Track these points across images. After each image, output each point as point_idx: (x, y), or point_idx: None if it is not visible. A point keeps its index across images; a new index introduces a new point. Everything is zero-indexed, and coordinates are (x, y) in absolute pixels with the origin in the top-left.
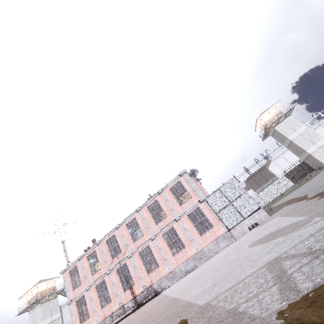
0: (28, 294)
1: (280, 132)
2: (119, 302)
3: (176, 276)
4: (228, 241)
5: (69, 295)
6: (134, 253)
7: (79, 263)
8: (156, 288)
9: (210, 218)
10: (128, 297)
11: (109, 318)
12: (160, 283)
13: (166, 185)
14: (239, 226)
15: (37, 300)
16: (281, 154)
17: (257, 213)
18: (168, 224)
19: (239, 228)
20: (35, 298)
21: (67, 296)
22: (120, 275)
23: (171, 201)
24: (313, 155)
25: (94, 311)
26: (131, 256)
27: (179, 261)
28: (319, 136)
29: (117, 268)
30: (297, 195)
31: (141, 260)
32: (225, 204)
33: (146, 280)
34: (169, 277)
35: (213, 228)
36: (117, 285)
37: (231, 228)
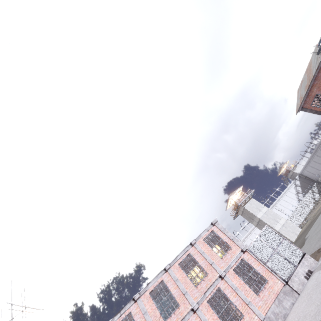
0: None
1: (249, 211)
2: None
3: None
4: (291, 298)
5: None
6: None
7: None
8: None
9: (260, 270)
10: None
11: None
12: None
13: (199, 234)
14: (295, 275)
15: None
16: (248, 235)
17: (305, 260)
18: (212, 283)
19: (296, 278)
20: None
21: None
22: None
23: (208, 253)
24: (280, 232)
25: None
26: None
27: None
28: (278, 216)
29: None
30: (320, 244)
31: None
32: (270, 252)
33: None
34: None
35: (268, 283)
36: None
37: (287, 279)
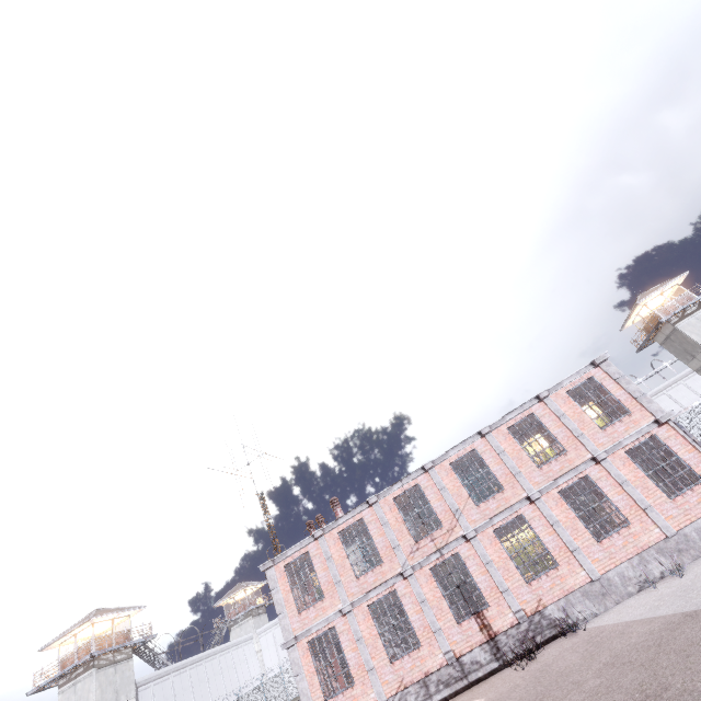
0: (65, 641)
1: (689, 336)
2: (447, 648)
3: (612, 591)
4: None
5: (289, 624)
6: (483, 530)
7: (316, 547)
8: (555, 618)
9: (691, 461)
10: (473, 637)
11: (417, 689)
12: (567, 607)
13: (559, 382)
14: None
15: (89, 658)
16: (665, 388)
17: None
18: (574, 467)
19: None
20: (84, 653)
21: (283, 627)
22: (445, 580)
23: (574, 418)
24: None
25: (369, 668)
26: (474, 538)
27: (617, 556)
28: None
29: (433, 564)
30: None
31: (503, 548)
32: None
33: (522, 597)
34: (593, 592)
35: None
36: (436, 605)
37: None
